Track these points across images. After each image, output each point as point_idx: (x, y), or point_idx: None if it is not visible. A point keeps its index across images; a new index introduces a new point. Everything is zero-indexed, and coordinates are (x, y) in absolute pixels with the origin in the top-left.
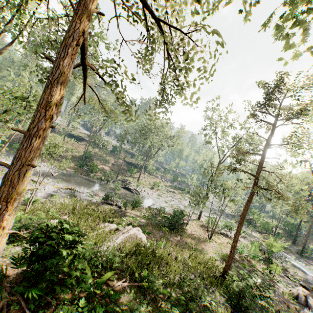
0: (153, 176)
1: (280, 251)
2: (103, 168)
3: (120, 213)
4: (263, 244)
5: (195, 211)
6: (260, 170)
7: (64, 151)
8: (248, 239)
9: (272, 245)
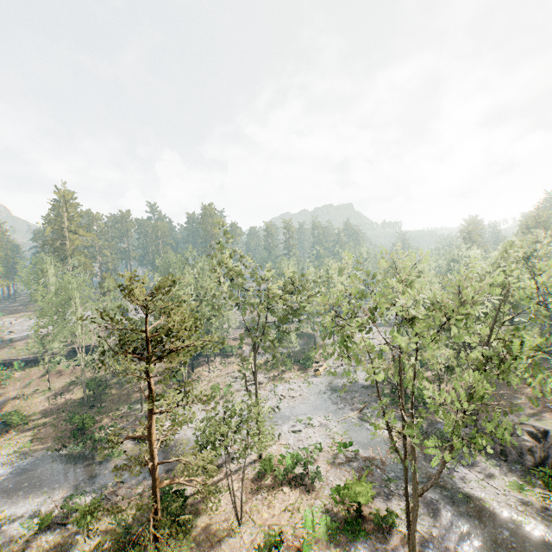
0: (234, 356)
1: (422, 461)
2: (125, 396)
3: (67, 546)
4: (384, 461)
5: (275, 425)
6: (155, 466)
7: (54, 396)
8: (354, 464)
9: (355, 492)
